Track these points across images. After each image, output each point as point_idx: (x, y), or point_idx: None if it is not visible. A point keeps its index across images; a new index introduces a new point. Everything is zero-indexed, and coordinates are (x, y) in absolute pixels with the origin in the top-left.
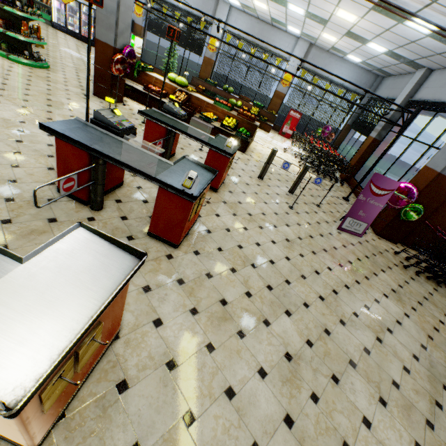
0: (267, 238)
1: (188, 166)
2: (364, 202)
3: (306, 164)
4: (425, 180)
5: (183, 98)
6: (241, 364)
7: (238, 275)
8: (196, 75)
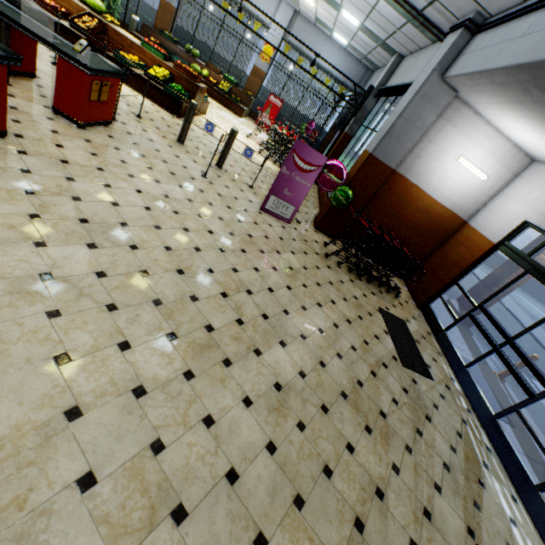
0: (132, 186)
1: None
2: (288, 177)
3: (232, 128)
4: (360, 163)
5: (94, 27)
6: None
7: (35, 198)
8: (152, 25)
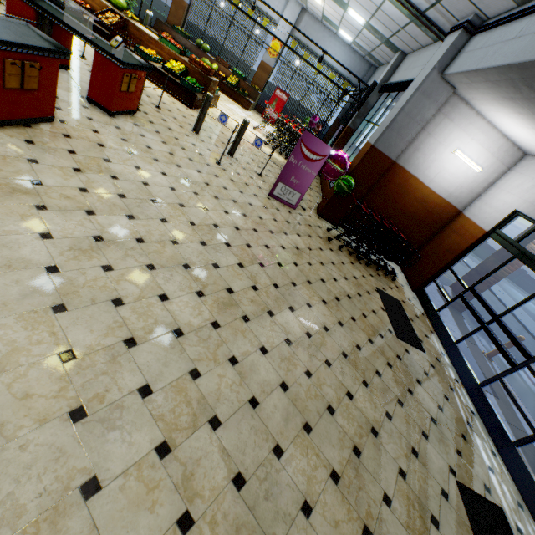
0: (158, 169)
1: (22, 31)
2: (296, 166)
3: (244, 119)
4: (362, 154)
5: (116, 22)
6: (20, 223)
7: (82, 175)
8: (165, 20)
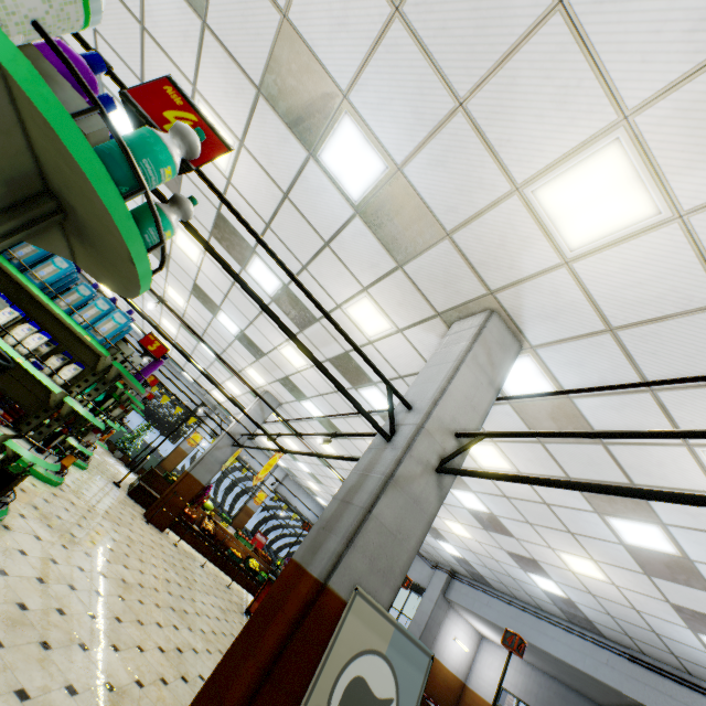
0: None
1: None
2: None
3: None
4: None
5: (212, 527)
6: None
7: None
8: (156, 459)
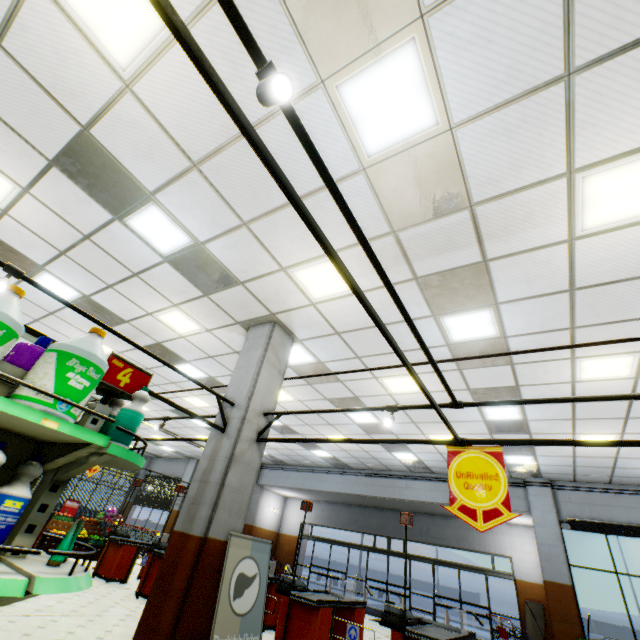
0: None
1: None
2: None
3: None
4: None
5: None
6: None
7: None
8: None
